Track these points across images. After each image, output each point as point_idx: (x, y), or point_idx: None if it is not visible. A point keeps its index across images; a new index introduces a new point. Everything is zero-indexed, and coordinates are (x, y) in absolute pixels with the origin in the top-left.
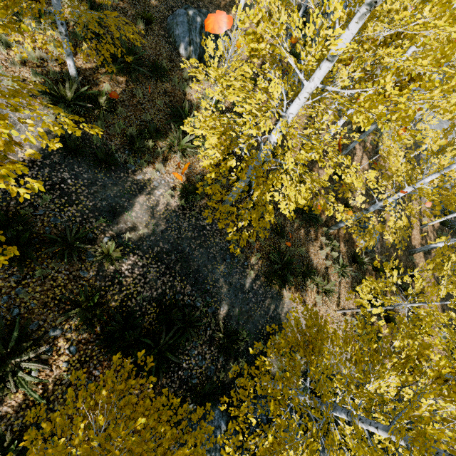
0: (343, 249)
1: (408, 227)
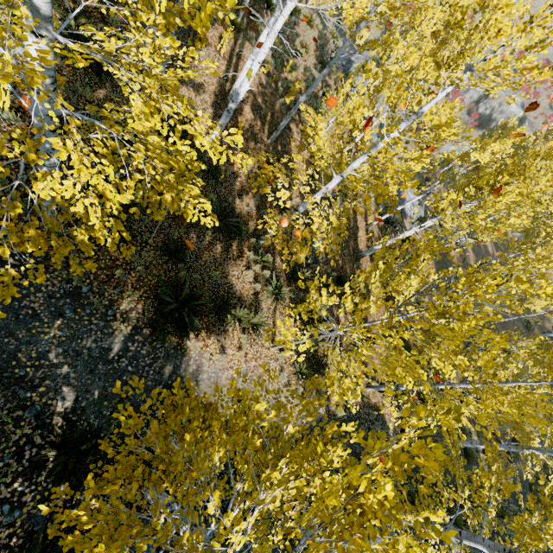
0: (279, 264)
1: (355, 229)
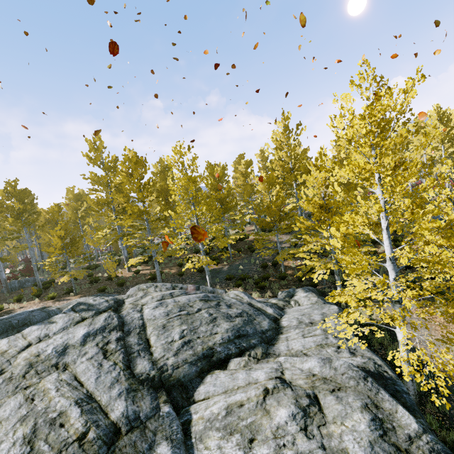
0: None
1: None
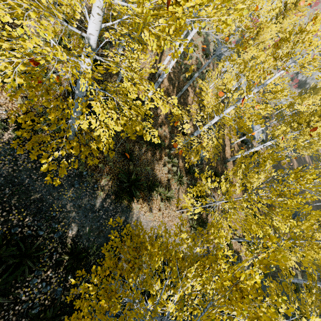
0: (181, 164)
1: (223, 145)
